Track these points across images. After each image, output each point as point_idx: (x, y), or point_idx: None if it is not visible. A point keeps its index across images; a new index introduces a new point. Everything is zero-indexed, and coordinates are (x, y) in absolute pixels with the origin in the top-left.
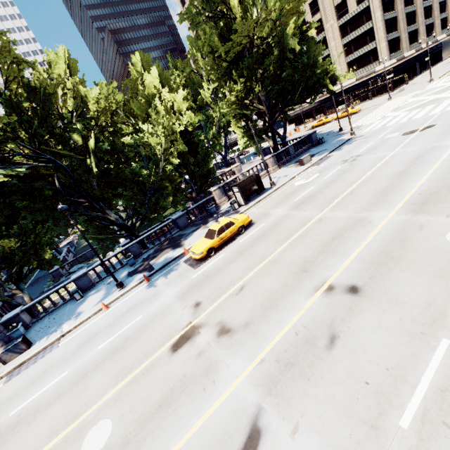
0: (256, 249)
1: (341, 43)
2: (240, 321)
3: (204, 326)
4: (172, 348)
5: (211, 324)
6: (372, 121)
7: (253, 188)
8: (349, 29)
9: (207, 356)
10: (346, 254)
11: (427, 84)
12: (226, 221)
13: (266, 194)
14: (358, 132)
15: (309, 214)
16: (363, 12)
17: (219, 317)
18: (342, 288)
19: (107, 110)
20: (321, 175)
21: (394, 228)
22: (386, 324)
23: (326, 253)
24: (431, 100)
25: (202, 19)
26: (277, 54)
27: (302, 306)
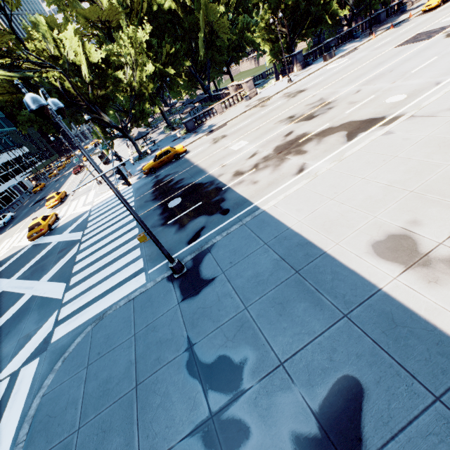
0: None
1: None
2: None
3: None
4: None
5: None
6: None
7: None
8: None
9: None
10: None
11: None
12: None
13: None
14: None
15: None
16: None
17: None
18: None
19: None
20: None
21: None
22: None
23: None
24: None
25: None
26: None
27: None
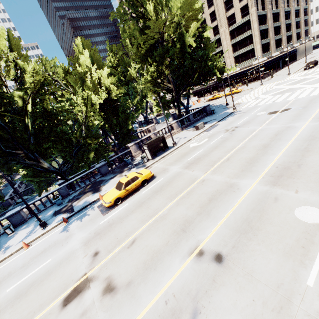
0: (152, 202)
1: (230, 43)
2: (124, 279)
3: (95, 280)
4: (63, 302)
5: (101, 278)
6: (248, 100)
7: (160, 146)
8: (236, 34)
9: (89, 317)
10: (217, 218)
11: (286, 76)
12: (133, 175)
13: (169, 152)
14: (238, 108)
15: (195, 174)
16: (245, 23)
17: (108, 271)
18: (209, 255)
19: (40, 82)
20: (209, 140)
21: (255, 198)
22: (241, 304)
23: (203, 215)
24: (288, 89)
25: (127, 17)
26: (180, 48)
27: (176, 271)
